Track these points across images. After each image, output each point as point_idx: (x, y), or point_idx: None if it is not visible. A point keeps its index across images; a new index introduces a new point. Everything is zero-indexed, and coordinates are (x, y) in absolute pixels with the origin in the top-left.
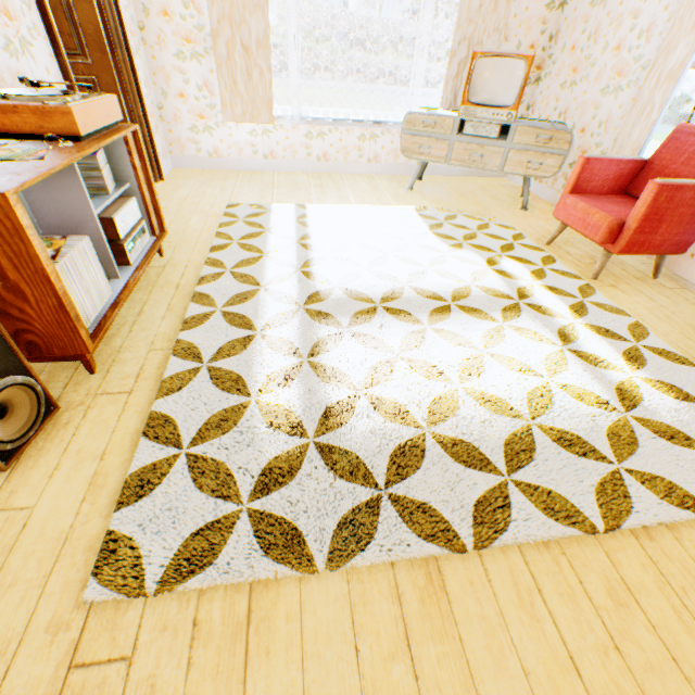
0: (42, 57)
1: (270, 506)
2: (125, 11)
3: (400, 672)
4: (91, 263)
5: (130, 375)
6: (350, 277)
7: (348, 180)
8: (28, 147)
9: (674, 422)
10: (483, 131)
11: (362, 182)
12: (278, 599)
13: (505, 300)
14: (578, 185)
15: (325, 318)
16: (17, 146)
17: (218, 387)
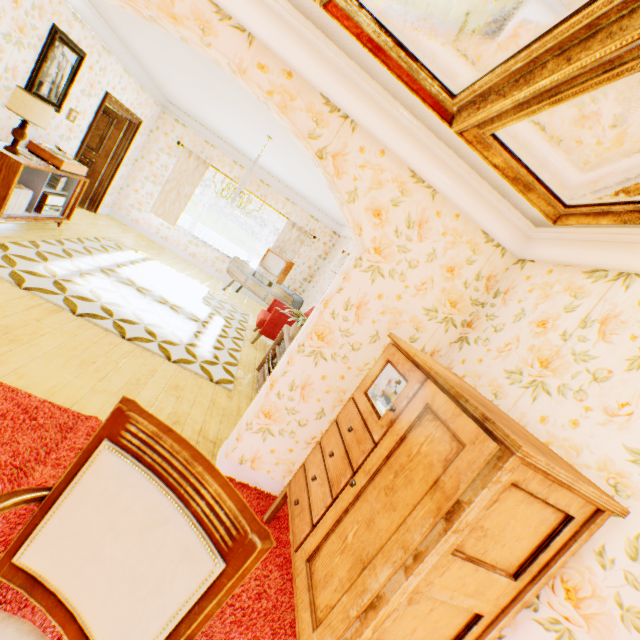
0: (74, 145)
1: (23, 275)
2: (132, 152)
3: (24, 307)
4: (27, 199)
5: (4, 236)
6: (138, 278)
7: (197, 270)
8: (40, 161)
9: (200, 356)
10: (263, 280)
11: (204, 275)
12: (3, 284)
13: (197, 319)
14: (271, 309)
15: (107, 275)
16: (37, 158)
17: (37, 256)
